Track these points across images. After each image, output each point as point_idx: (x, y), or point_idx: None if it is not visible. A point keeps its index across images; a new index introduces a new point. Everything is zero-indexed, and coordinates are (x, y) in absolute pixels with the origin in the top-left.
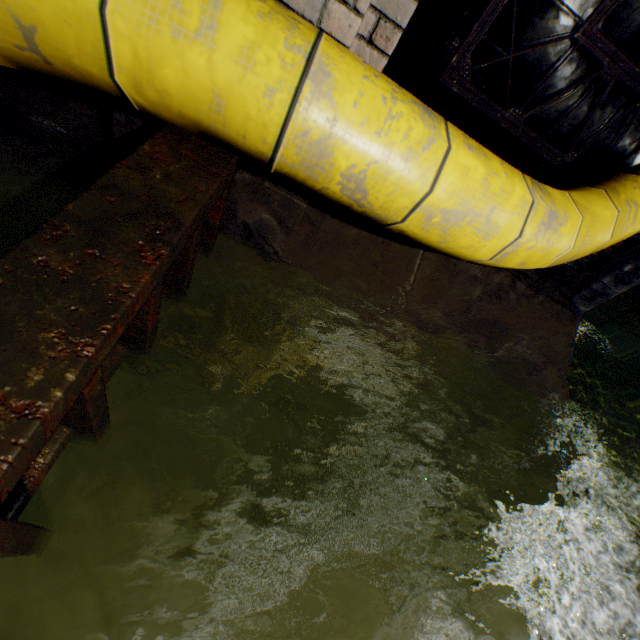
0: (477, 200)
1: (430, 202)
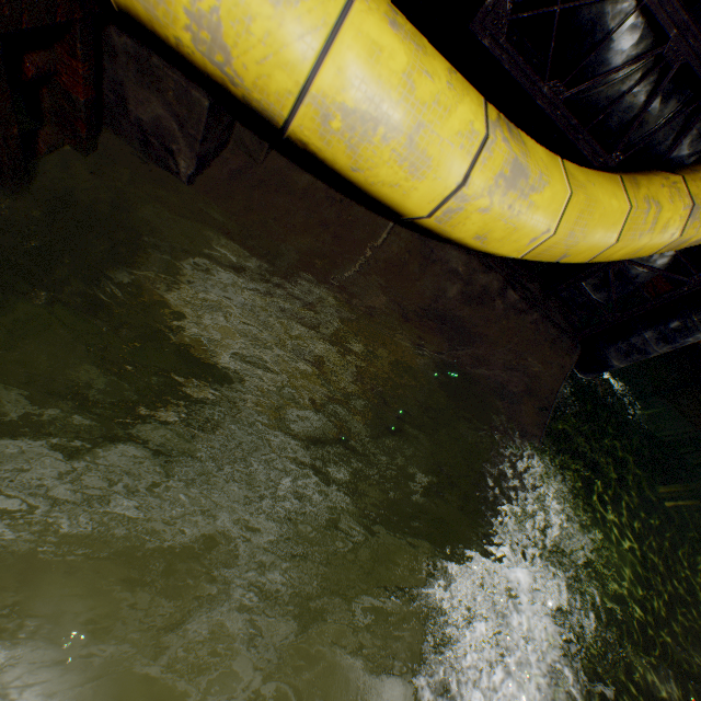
0: (395, 104)
1: (321, 88)
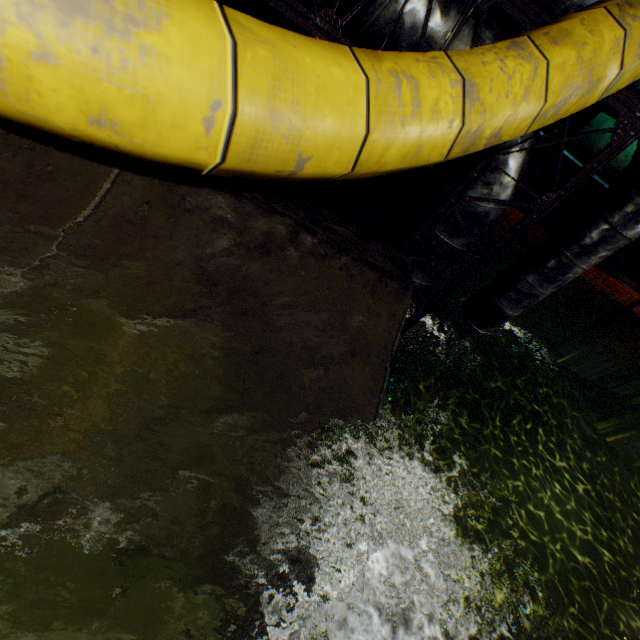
0: None
1: None
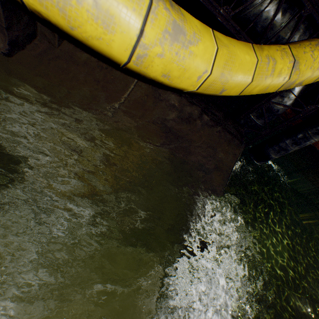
0: None
1: None
